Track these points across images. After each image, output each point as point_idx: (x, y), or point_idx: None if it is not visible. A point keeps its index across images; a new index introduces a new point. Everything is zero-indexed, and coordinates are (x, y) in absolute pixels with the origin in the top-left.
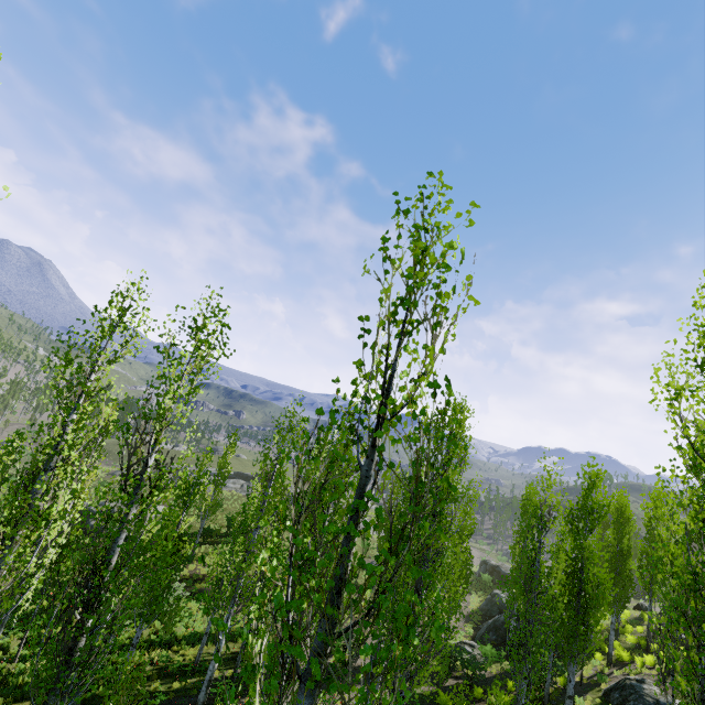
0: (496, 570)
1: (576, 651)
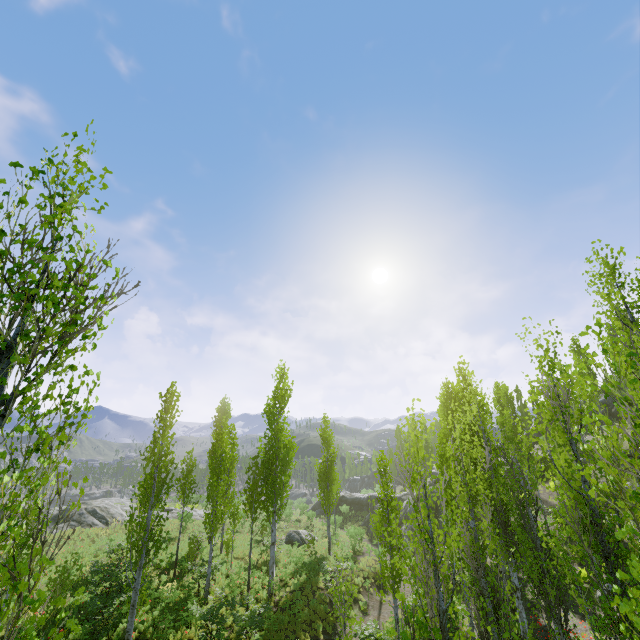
0: (343, 500)
1: None
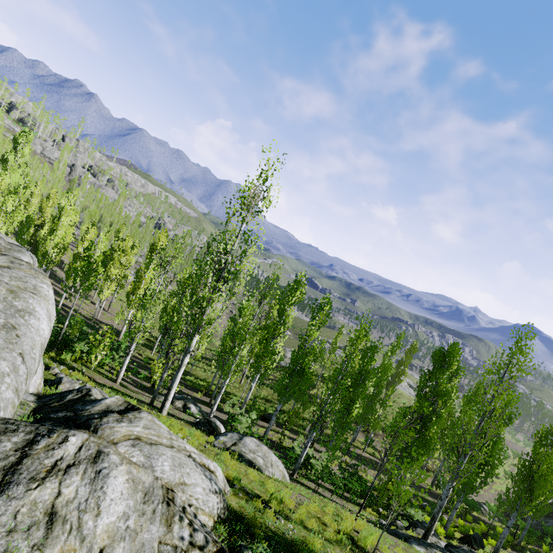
0: None
1: (519, 507)
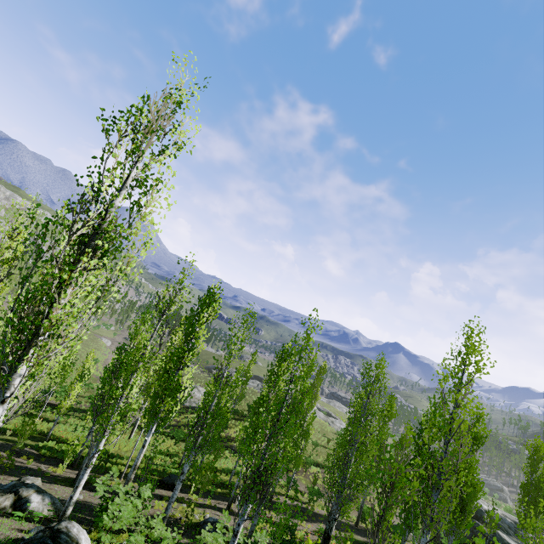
0: None
1: (455, 527)
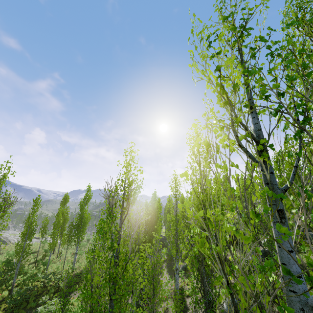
0: None
1: None
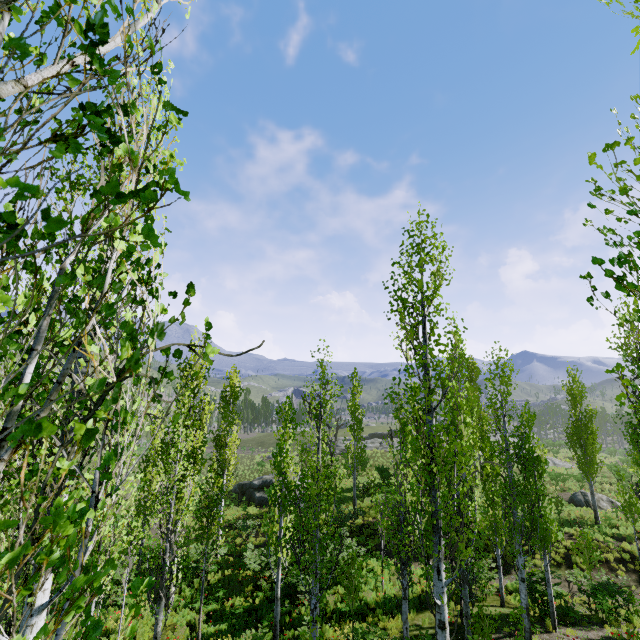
0: None
1: None
